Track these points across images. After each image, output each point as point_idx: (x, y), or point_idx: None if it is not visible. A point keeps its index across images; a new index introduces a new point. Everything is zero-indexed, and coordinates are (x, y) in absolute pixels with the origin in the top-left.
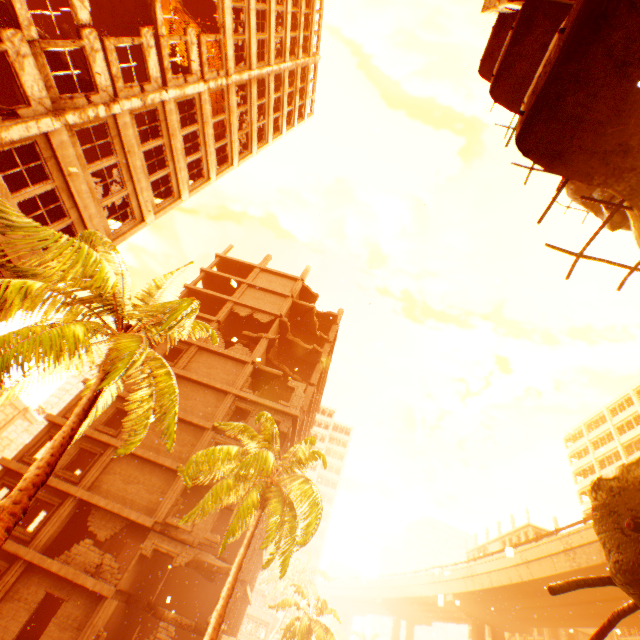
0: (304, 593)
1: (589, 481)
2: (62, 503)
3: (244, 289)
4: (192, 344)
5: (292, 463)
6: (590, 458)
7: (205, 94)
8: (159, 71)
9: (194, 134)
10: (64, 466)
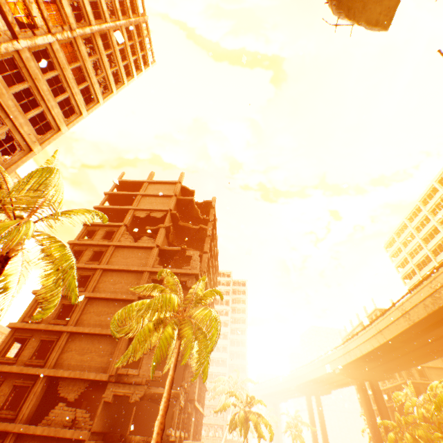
0: (236, 395)
1: (407, 269)
2: (35, 383)
3: (139, 199)
4: (110, 245)
5: (195, 301)
6: (403, 254)
7: (55, 45)
8: (5, 25)
9: (58, 81)
10: (30, 356)
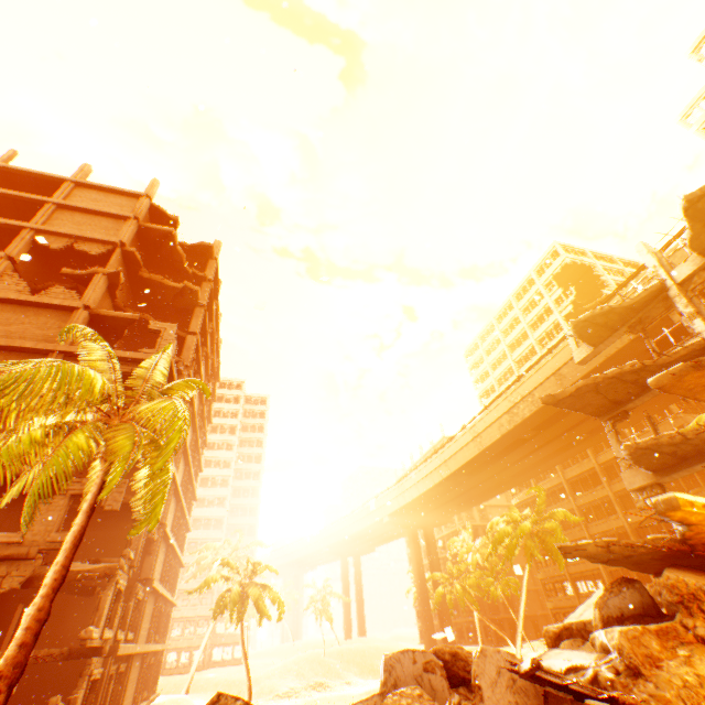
0: (231, 563)
1: (486, 384)
2: None
3: (51, 212)
4: None
5: (150, 394)
6: (485, 365)
7: None
8: None
9: None
10: None
